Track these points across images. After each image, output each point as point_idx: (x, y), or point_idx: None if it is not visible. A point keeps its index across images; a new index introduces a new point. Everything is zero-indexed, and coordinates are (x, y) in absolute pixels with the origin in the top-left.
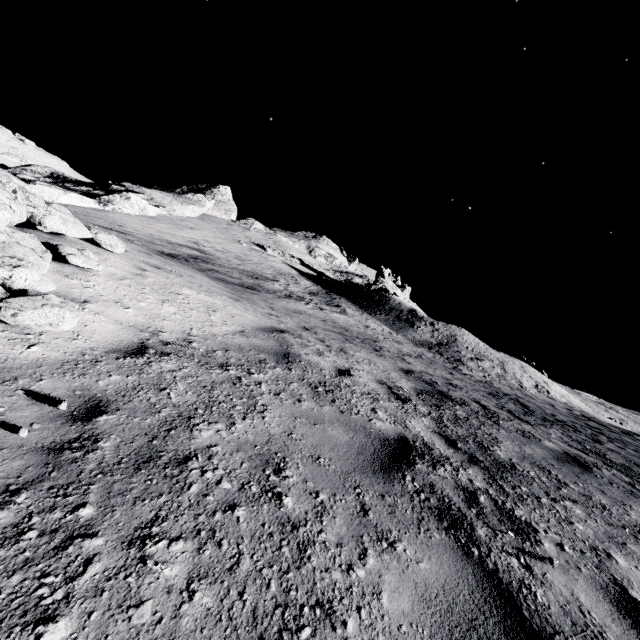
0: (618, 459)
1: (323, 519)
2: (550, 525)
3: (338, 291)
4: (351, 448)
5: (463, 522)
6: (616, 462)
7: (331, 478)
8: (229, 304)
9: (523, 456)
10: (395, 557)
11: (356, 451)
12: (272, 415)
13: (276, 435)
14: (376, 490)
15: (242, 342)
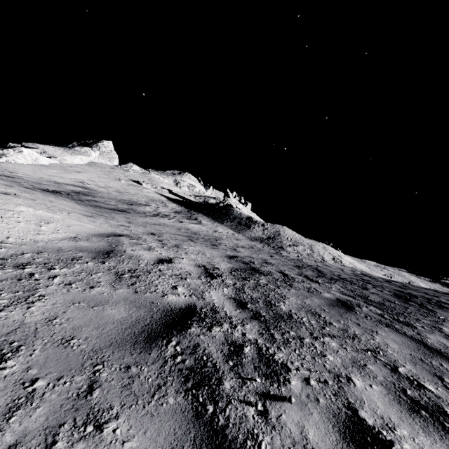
0: (376, 298)
1: (15, 414)
2: (304, 362)
3: (197, 209)
4: (122, 323)
5: (212, 378)
6: (374, 301)
7: (71, 359)
8: (72, 218)
9: (302, 306)
10: (94, 443)
11: (126, 326)
12: (44, 304)
13: (30, 323)
14: (124, 362)
15: (66, 245)
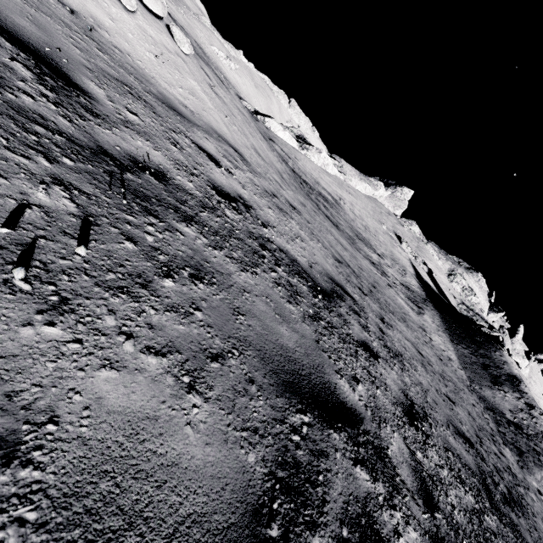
0: None
1: None
2: None
3: (440, 307)
4: None
5: None
6: None
7: None
8: (226, 122)
9: (218, 270)
10: None
11: None
12: (18, 0)
13: None
14: None
15: (165, 93)
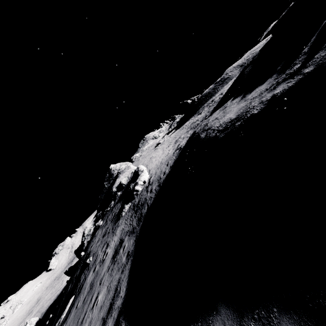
0: None
1: None
2: None
3: (194, 112)
4: None
5: None
6: None
7: None
8: None
9: None
10: None
11: None
12: None
13: None
14: None
15: None
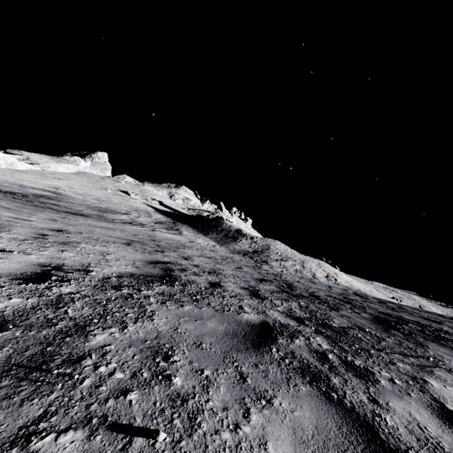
0: (341, 324)
1: None
2: None
3: (184, 221)
4: None
5: None
6: (335, 327)
7: None
8: None
9: (154, 337)
10: None
11: None
12: None
13: None
14: None
15: None
